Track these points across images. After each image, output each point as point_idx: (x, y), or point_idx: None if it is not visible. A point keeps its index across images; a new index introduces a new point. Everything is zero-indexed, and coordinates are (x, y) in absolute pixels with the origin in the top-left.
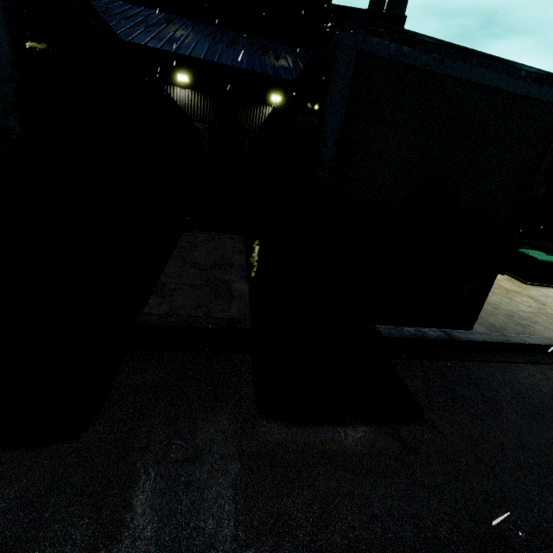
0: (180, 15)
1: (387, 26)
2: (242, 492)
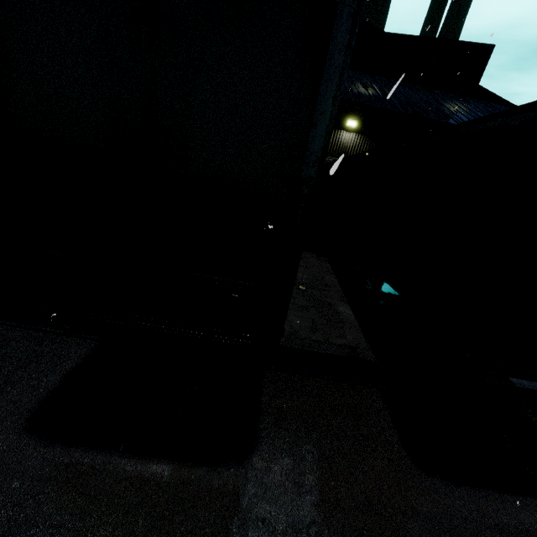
0: None
1: None
2: None
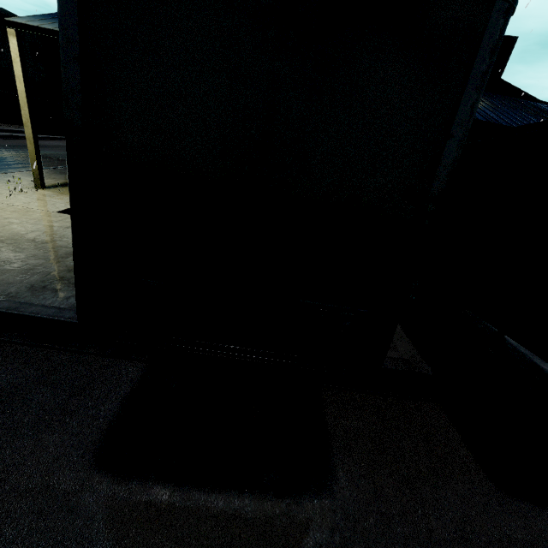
0: None
1: None
2: None
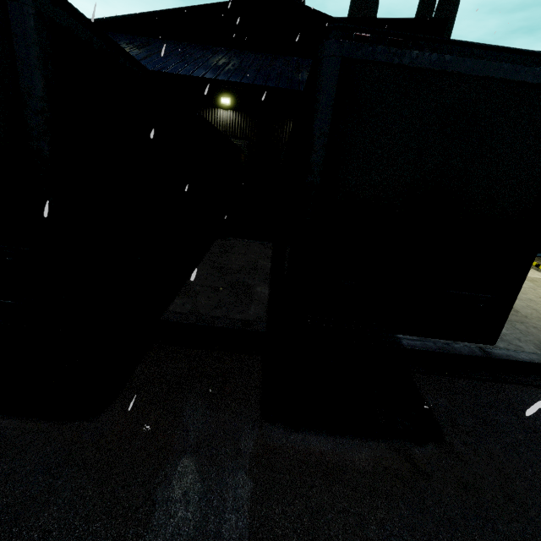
0: (224, 46)
1: (371, 30)
2: (232, 490)
